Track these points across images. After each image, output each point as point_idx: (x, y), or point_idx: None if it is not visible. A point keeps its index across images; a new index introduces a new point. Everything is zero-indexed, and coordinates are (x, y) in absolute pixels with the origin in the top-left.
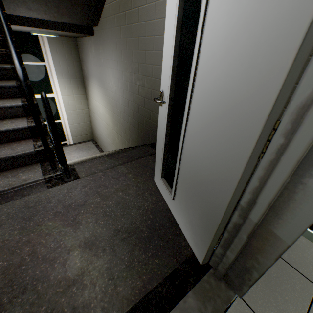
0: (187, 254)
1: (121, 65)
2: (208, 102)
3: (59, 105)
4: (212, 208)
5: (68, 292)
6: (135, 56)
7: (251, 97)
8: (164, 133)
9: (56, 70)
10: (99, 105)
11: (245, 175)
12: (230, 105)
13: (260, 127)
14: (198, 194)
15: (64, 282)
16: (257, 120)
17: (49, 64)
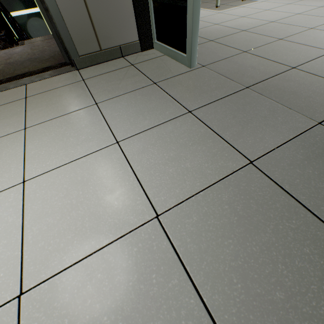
0: (64, 62)
1: None
2: None
3: None
4: None
5: None
6: None
7: None
8: None
9: None
10: None
11: None
12: None
13: None
14: None
15: None
16: None
17: None
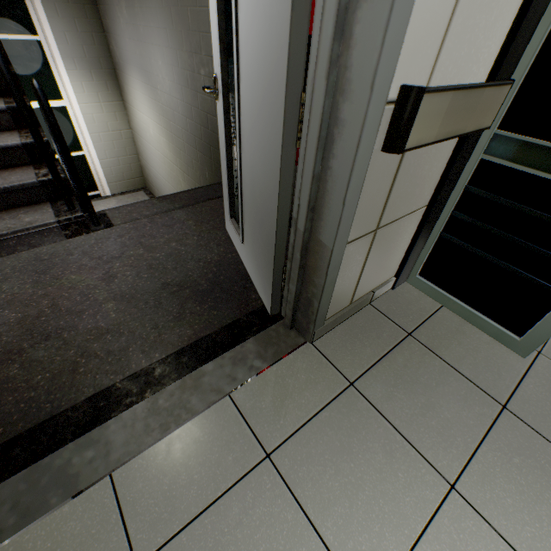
0: (256, 306)
1: (173, 39)
2: (251, 81)
3: (77, 123)
4: (269, 230)
5: (102, 339)
6: (193, 19)
7: (275, 64)
8: (224, 144)
9: (62, 52)
10: (147, 121)
11: (286, 171)
12: (265, 79)
13: (283, 101)
14: (259, 220)
15: (96, 331)
16: (281, 92)
17: (47, 39)
